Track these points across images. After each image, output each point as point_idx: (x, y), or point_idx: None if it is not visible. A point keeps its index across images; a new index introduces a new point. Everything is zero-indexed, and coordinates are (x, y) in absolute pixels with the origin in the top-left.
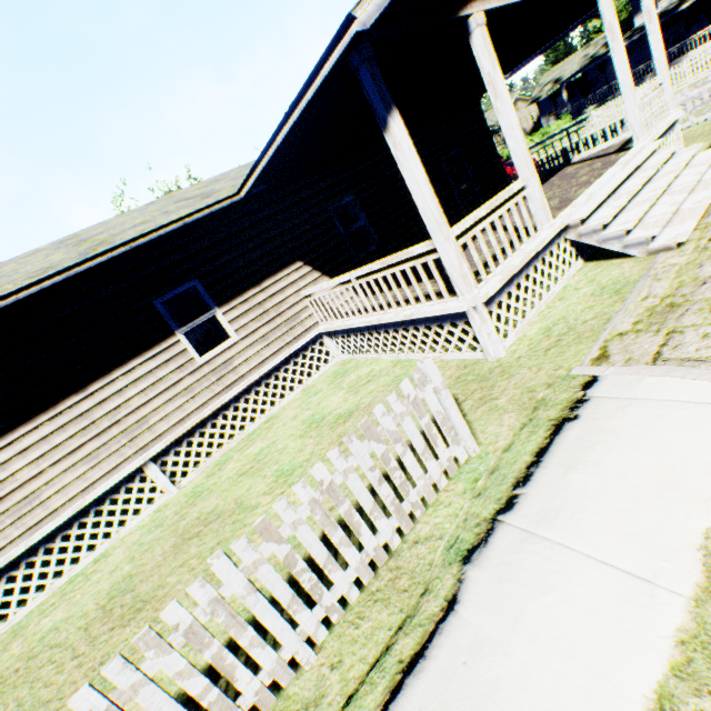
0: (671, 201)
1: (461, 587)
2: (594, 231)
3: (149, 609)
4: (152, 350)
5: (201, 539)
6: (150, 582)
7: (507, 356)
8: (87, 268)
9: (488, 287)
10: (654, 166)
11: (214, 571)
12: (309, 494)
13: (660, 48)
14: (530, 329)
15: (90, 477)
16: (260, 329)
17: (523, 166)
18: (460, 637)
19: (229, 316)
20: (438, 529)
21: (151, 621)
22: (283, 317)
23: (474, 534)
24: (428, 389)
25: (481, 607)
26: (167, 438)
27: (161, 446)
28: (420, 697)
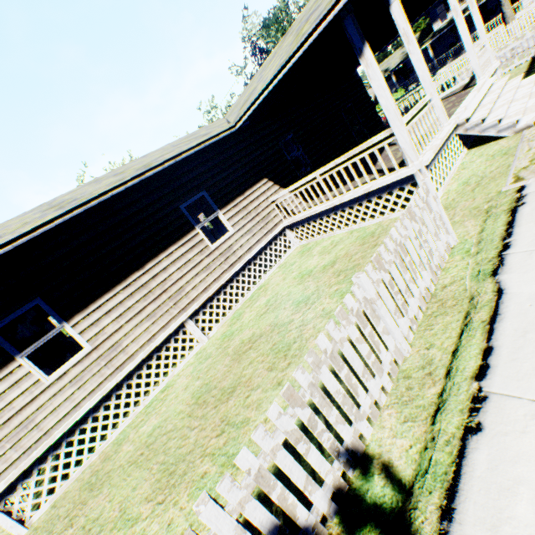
0: (519, 103)
1: (500, 284)
2: (476, 125)
3: (241, 388)
4: (182, 240)
5: (255, 349)
6: (228, 379)
7: (442, 201)
8: (151, 174)
9: (426, 156)
10: (499, 88)
11: (361, 281)
12: (392, 246)
13: (481, 23)
14: (450, 186)
15: (151, 330)
16: (247, 225)
17: (428, 86)
18: (518, 299)
19: (226, 216)
20: (456, 277)
21: (249, 391)
22: (260, 216)
23: (491, 265)
24: (430, 196)
25: (522, 285)
26: (198, 301)
27: (195, 307)
28: (510, 326)
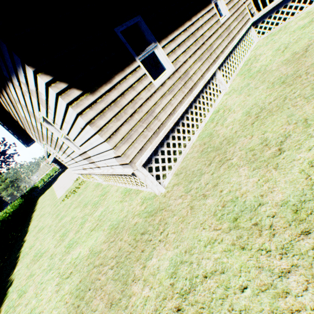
0: None
1: None
2: None
3: None
4: (206, 8)
5: None
6: (310, 61)
7: None
8: None
9: None
10: None
11: None
12: None
13: None
14: None
15: (201, 70)
16: (234, 14)
17: None
18: None
19: (224, 2)
20: None
21: None
22: (239, 11)
23: None
24: None
25: None
26: (220, 58)
27: (221, 60)
28: None
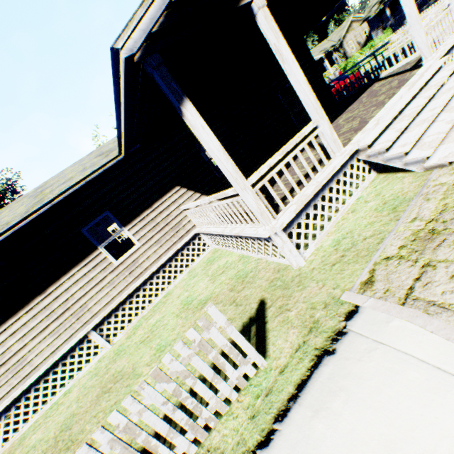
0: (448, 118)
1: None
2: (379, 153)
3: (72, 450)
4: (84, 261)
5: (109, 395)
6: (79, 425)
7: (306, 265)
8: (25, 223)
9: (284, 217)
10: (437, 84)
11: None
12: (107, 436)
13: None
14: (326, 240)
15: (55, 344)
16: (155, 236)
17: (313, 111)
18: None
19: (132, 231)
20: (223, 441)
21: None
22: (170, 225)
23: None
24: (213, 330)
25: None
26: (100, 315)
27: (97, 320)
28: None
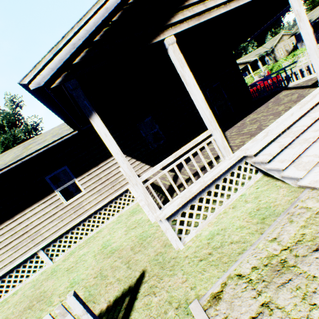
0: None
1: None
2: (262, 162)
3: None
4: (44, 199)
5: (29, 312)
6: None
7: (183, 249)
8: (1, 173)
9: (168, 208)
10: None
11: None
12: None
13: None
14: (206, 229)
15: (14, 256)
16: (97, 187)
17: (208, 123)
18: None
19: (81, 181)
20: None
21: None
22: (109, 180)
23: None
24: (69, 317)
25: None
26: (48, 239)
27: (45, 243)
28: None
